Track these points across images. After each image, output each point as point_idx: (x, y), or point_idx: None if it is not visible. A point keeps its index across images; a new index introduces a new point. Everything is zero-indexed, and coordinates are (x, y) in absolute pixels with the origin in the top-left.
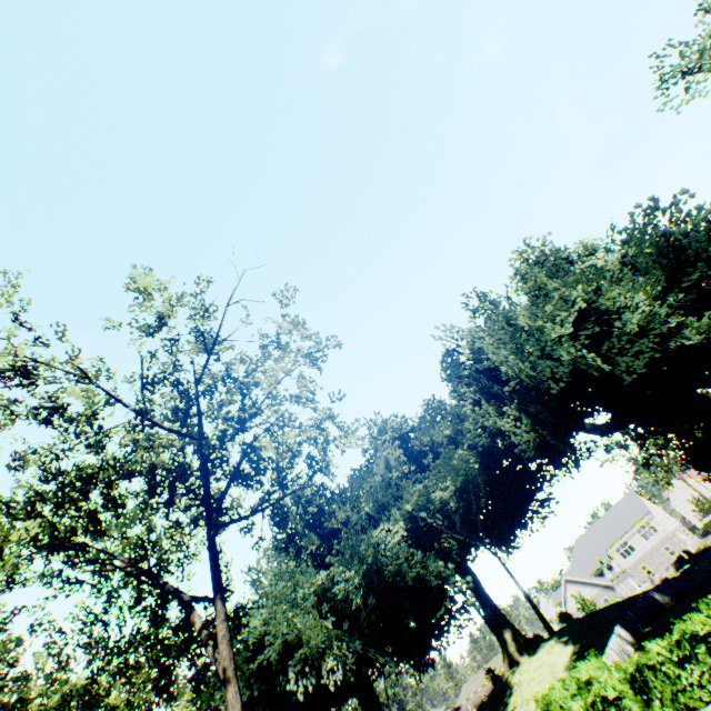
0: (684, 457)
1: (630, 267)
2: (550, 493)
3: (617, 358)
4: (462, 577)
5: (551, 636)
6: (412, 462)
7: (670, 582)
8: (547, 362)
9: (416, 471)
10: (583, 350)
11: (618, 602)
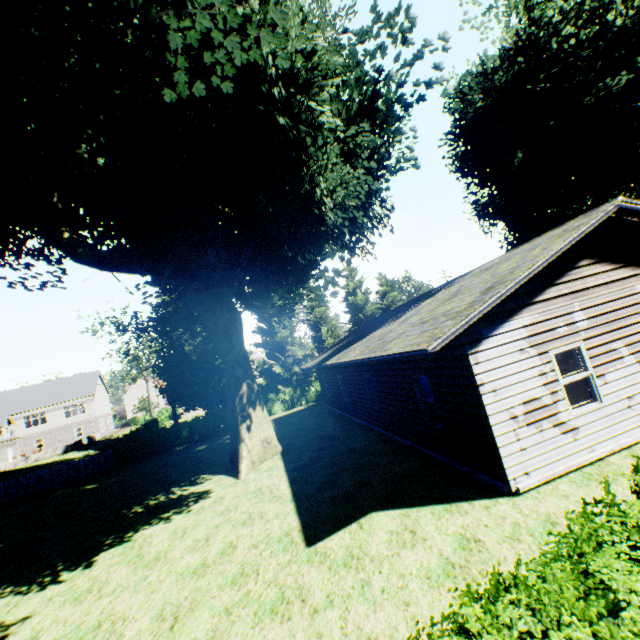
0: (162, 362)
1: None
2: None
3: None
4: None
5: None
6: None
7: None
8: None
9: None
10: None
11: None
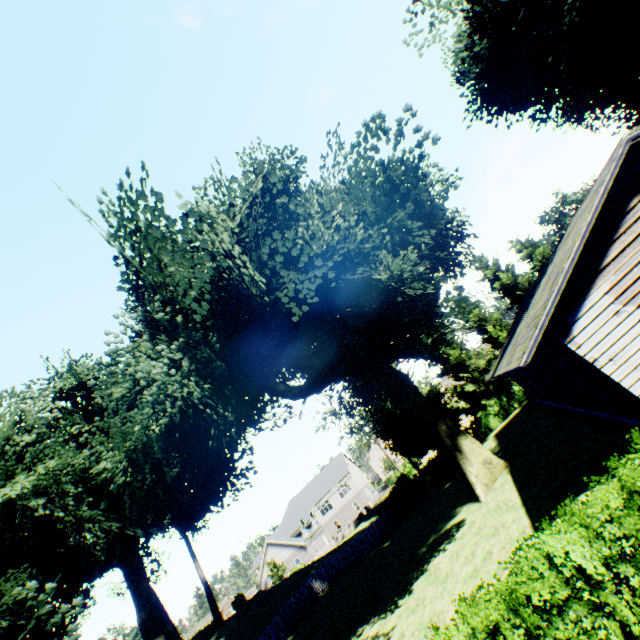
0: (377, 426)
1: (347, 193)
2: (251, 462)
3: (284, 272)
4: (125, 572)
5: (215, 632)
6: (93, 420)
7: (332, 563)
8: (178, 257)
9: (95, 432)
10: (225, 237)
11: (294, 576)
